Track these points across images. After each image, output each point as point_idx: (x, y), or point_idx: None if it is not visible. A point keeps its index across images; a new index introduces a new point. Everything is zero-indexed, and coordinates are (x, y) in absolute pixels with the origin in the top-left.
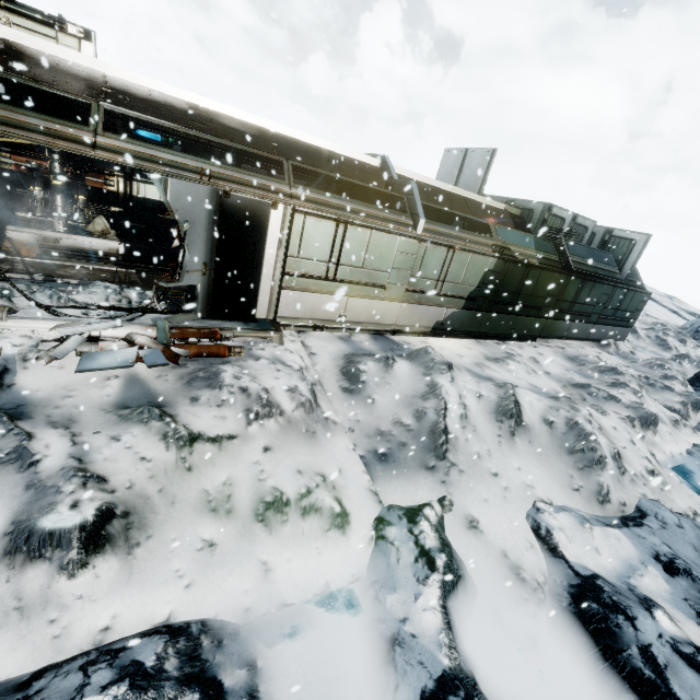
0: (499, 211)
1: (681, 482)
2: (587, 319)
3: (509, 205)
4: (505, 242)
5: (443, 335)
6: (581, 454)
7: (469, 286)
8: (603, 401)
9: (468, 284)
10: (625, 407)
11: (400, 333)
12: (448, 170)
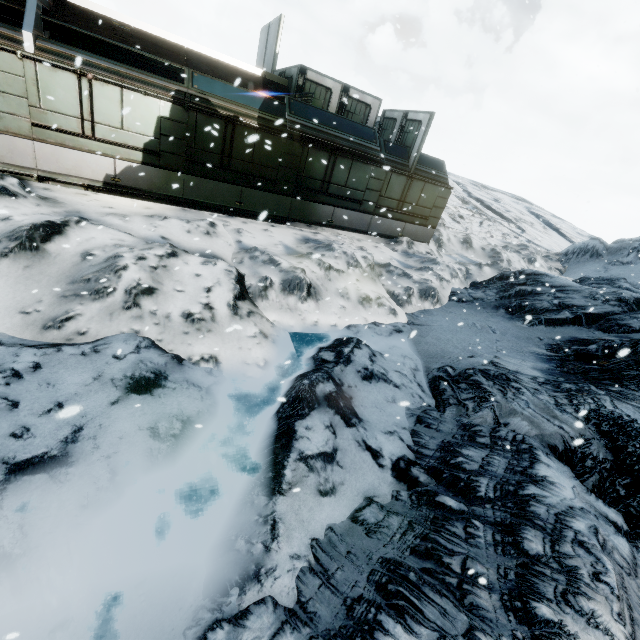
0: (245, 73)
1: (254, 337)
2: (359, 208)
3: (279, 75)
4: (205, 92)
5: (127, 194)
6: (84, 284)
7: (140, 134)
8: (259, 265)
9: (138, 132)
10: (279, 271)
11: (53, 181)
12: (261, 51)
